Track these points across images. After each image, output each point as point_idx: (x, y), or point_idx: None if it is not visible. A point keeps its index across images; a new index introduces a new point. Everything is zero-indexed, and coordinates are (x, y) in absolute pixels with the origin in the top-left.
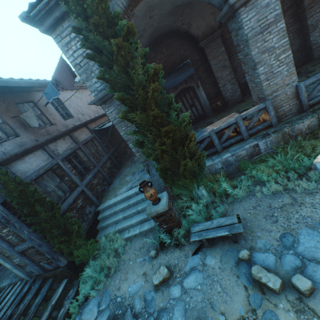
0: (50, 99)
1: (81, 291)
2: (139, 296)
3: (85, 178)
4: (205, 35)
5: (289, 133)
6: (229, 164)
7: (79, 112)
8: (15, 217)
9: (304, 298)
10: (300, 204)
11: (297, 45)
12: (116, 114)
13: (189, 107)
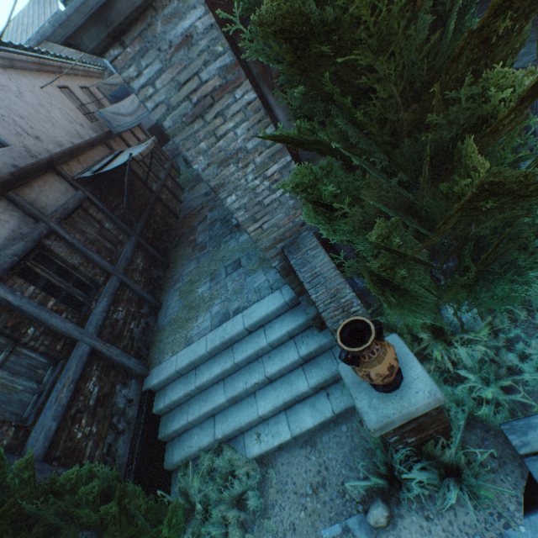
0: None
1: None
2: None
3: (91, 312)
4: None
5: None
6: None
7: (24, 132)
8: None
9: None
10: None
11: None
12: (172, 88)
13: None
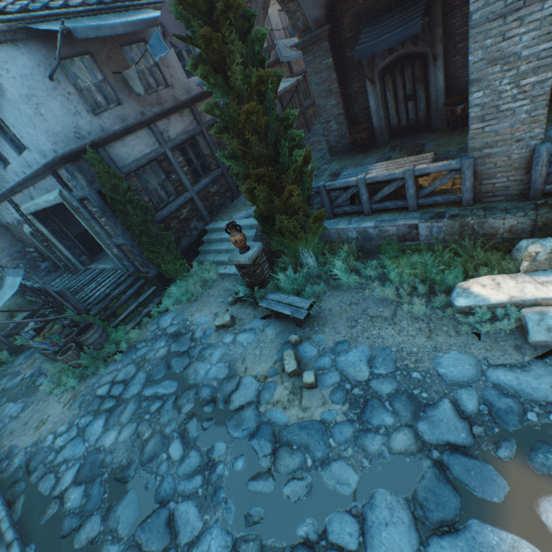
0: (156, 57)
1: (164, 303)
2: (202, 328)
3: (200, 181)
4: None
5: (474, 227)
6: (367, 238)
7: None
8: (110, 210)
9: (305, 388)
10: (392, 324)
11: None
12: None
13: (403, 99)
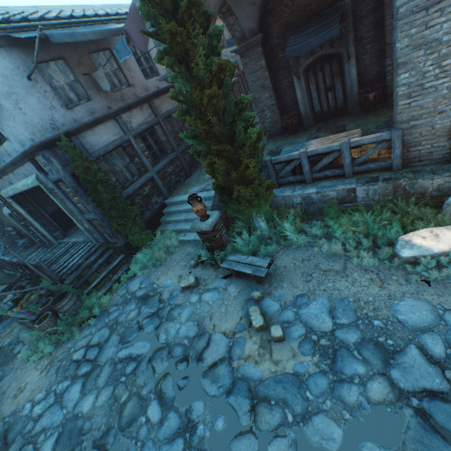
0: (121, 59)
1: (132, 269)
2: (169, 290)
3: (159, 163)
4: None
5: (405, 188)
6: (310, 202)
7: None
8: (82, 190)
9: (273, 342)
10: (344, 276)
11: None
12: None
13: (323, 90)
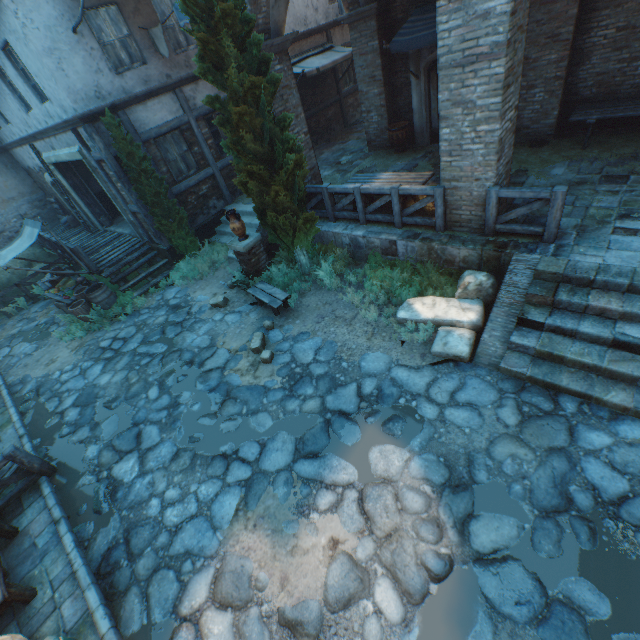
0: (181, 22)
1: (172, 276)
2: (200, 305)
3: (225, 157)
4: None
5: (438, 252)
6: (358, 246)
7: None
8: (126, 177)
9: (262, 363)
10: (348, 325)
11: None
12: None
13: None
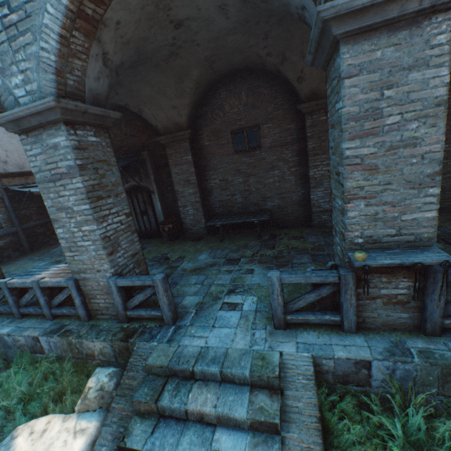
0: None
1: None
2: None
3: None
4: (169, 130)
5: (78, 345)
6: (7, 345)
7: None
8: None
9: None
10: None
11: (300, 195)
12: None
13: (140, 212)
